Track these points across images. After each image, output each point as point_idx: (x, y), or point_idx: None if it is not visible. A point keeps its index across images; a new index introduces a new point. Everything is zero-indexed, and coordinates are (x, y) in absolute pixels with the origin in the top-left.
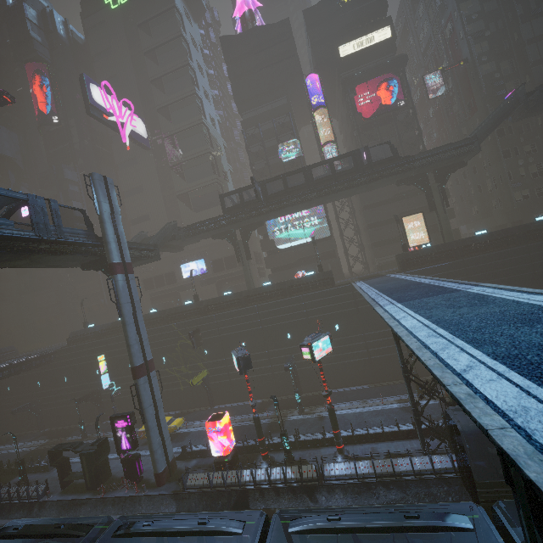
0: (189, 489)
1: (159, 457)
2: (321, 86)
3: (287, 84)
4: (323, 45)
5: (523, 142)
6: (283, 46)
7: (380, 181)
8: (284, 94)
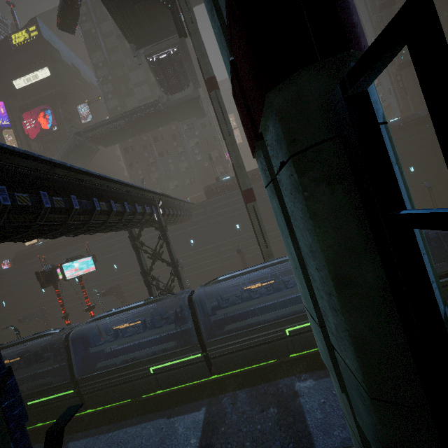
0: None
1: None
2: (8, 110)
3: None
4: (4, 78)
5: (147, 156)
6: None
7: None
8: None
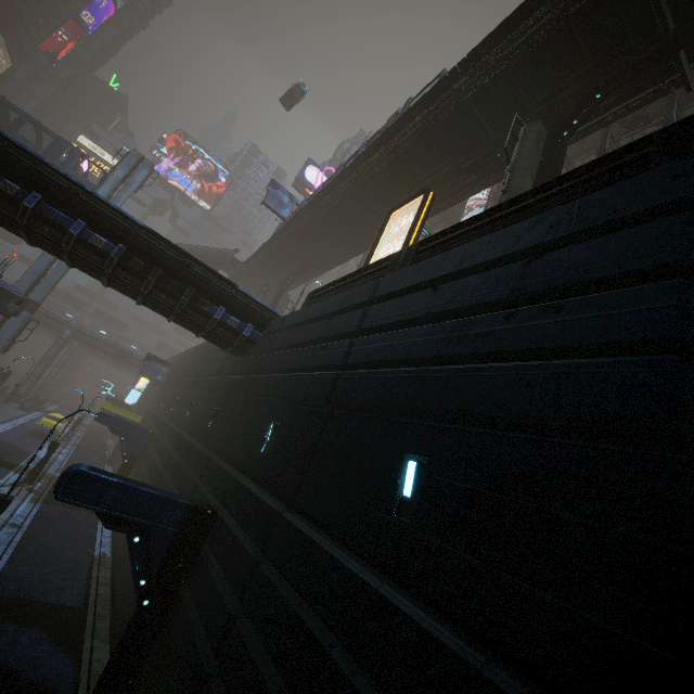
0: None
1: None
2: None
3: None
4: None
5: None
6: None
7: (418, 161)
8: None
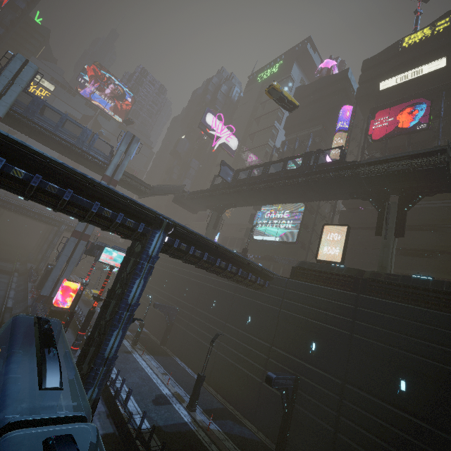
0: (31, 308)
1: (47, 286)
2: (353, 115)
3: (326, 115)
4: (368, 83)
5: None
6: (335, 87)
7: (325, 187)
8: (321, 123)
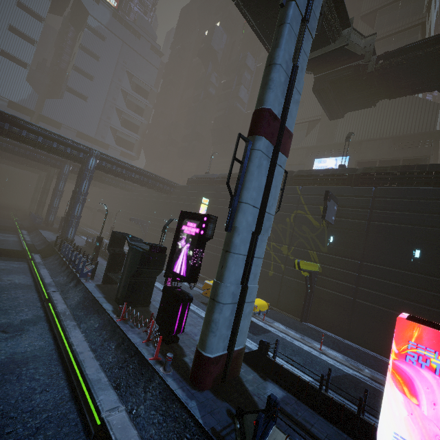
0: None
1: (221, 324)
2: None
3: None
4: None
5: None
6: None
7: None
8: None
